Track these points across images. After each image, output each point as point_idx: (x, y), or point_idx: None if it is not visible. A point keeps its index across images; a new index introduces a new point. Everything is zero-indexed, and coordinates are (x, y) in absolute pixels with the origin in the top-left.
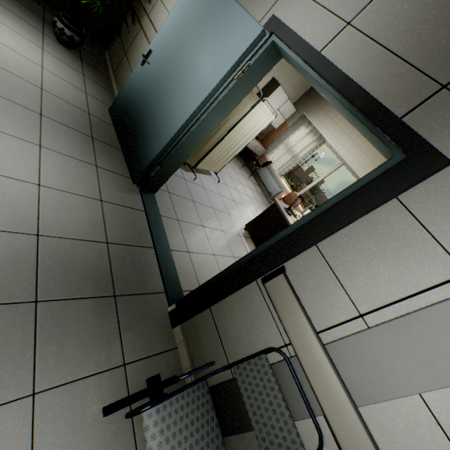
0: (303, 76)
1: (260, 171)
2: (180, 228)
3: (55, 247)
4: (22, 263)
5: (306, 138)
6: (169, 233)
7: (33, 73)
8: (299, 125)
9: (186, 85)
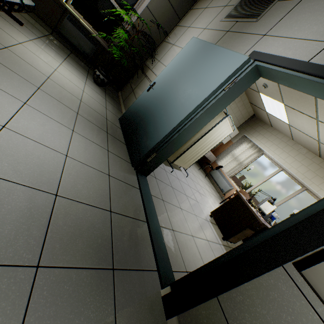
0: (285, 84)
1: (213, 172)
2: (165, 207)
3: (68, 209)
4: (35, 219)
5: (248, 150)
6: (157, 210)
7: (77, 92)
8: (242, 142)
9: (183, 97)
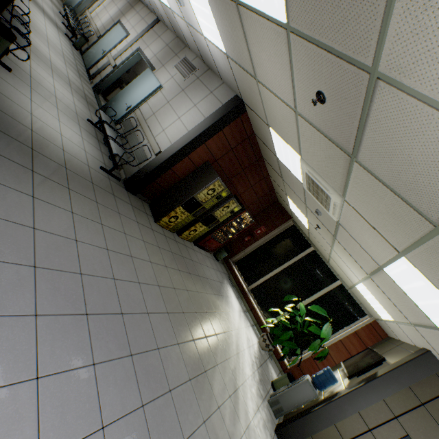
0: None
1: None
2: None
3: (53, 2)
4: None
5: None
6: None
7: None
8: None
9: None
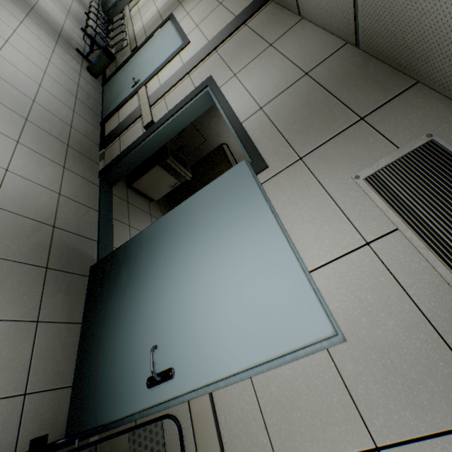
0: None
1: None
2: None
3: None
4: None
5: None
6: None
7: None
8: None
9: None
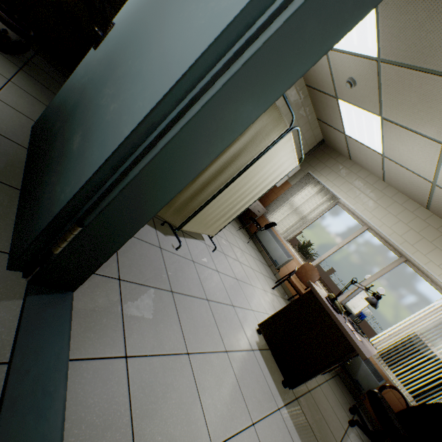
0: None
1: (260, 233)
2: (127, 385)
3: None
4: None
5: (314, 197)
6: (83, 426)
7: None
8: (305, 183)
9: (168, 34)
